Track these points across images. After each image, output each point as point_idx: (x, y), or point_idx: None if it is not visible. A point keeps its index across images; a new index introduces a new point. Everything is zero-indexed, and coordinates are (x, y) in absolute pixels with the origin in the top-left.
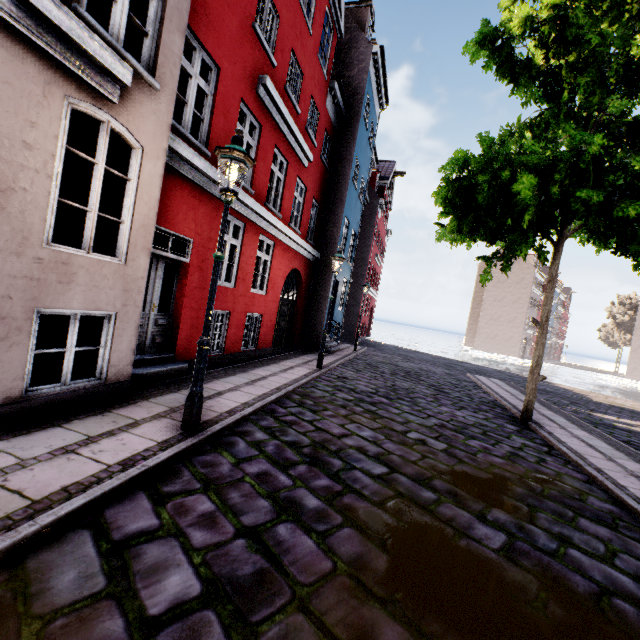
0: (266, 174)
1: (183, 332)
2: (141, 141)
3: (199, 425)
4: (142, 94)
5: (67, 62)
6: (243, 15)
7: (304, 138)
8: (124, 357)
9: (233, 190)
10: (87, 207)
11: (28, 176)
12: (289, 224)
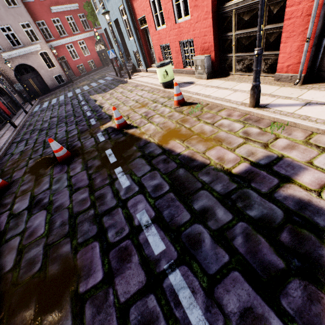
0: (68, 27)
1: (75, 72)
2: (46, 50)
3: (74, 82)
4: (41, 44)
5: (36, 50)
6: (38, 2)
7: (72, 1)
8: (66, 78)
9: (56, 54)
10: (50, 60)
11: (43, 64)
12: (85, 31)
